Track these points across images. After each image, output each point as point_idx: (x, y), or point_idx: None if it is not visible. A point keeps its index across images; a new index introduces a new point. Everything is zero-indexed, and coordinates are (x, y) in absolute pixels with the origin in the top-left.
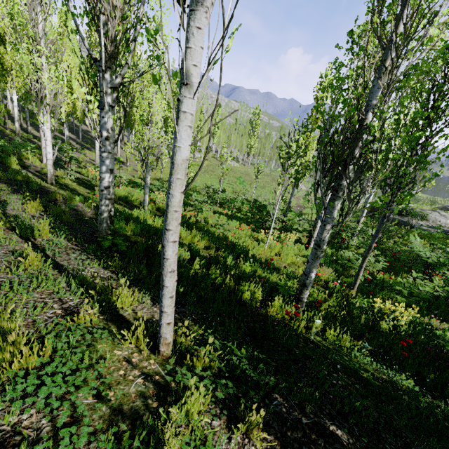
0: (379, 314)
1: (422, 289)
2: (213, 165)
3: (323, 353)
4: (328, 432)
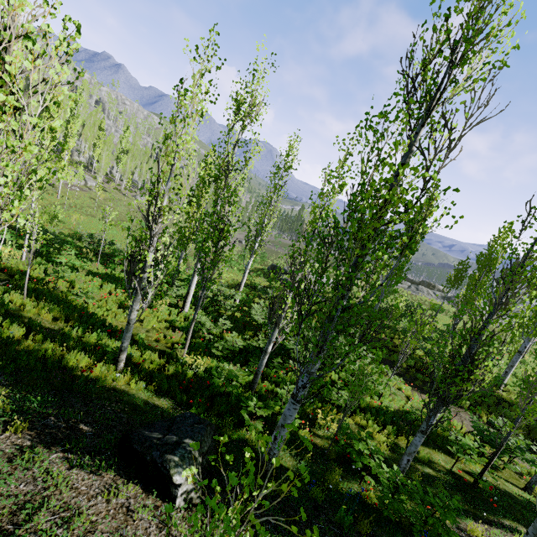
0: (187, 365)
1: (239, 344)
2: (114, 200)
3: (118, 394)
4: (77, 428)
